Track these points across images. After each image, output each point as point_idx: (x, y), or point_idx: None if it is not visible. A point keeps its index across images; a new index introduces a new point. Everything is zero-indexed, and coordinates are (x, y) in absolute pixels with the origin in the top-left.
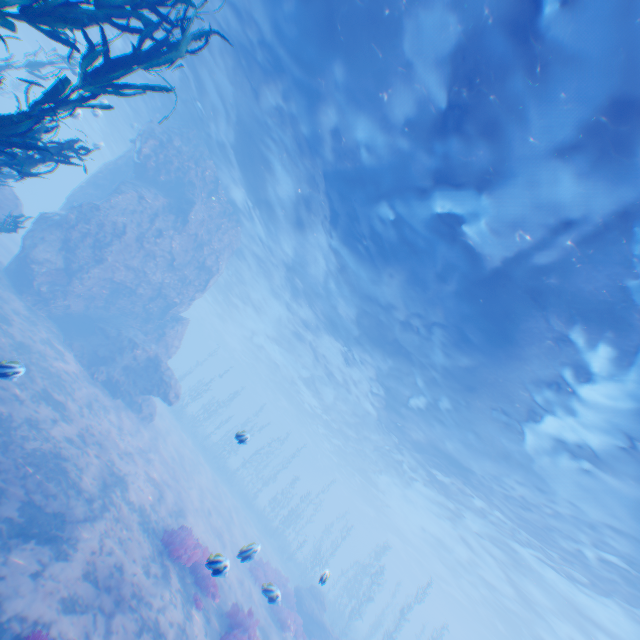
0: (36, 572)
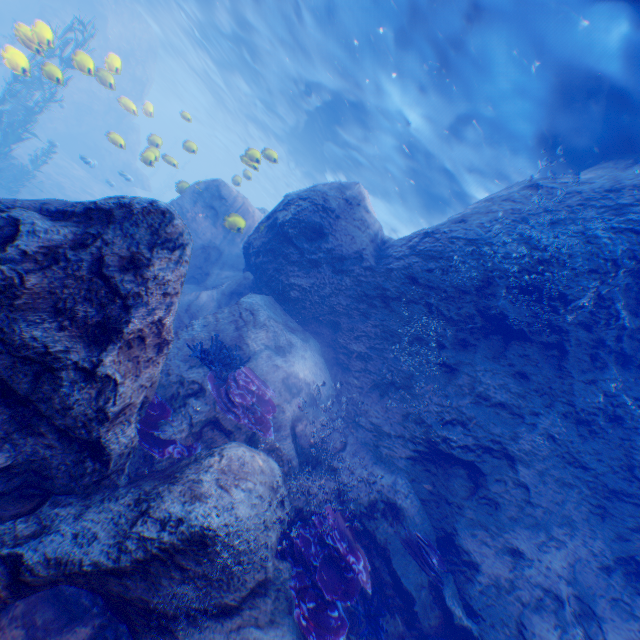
0: None
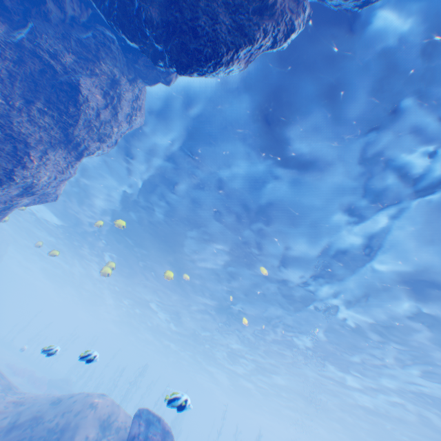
0: None
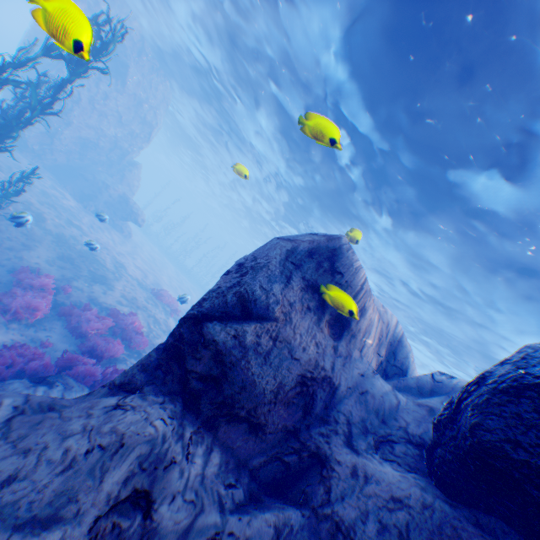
0: (104, 292)
